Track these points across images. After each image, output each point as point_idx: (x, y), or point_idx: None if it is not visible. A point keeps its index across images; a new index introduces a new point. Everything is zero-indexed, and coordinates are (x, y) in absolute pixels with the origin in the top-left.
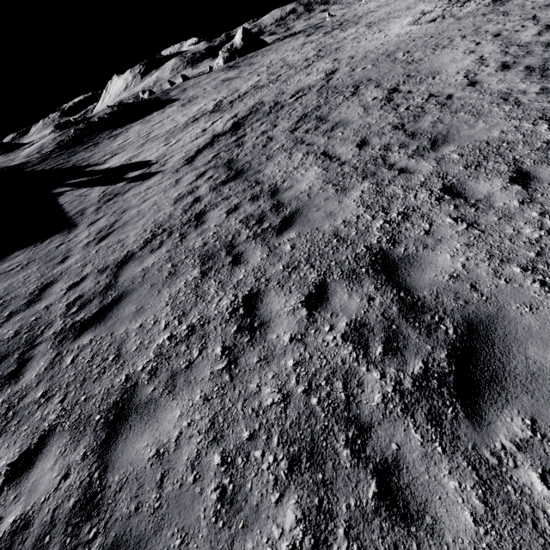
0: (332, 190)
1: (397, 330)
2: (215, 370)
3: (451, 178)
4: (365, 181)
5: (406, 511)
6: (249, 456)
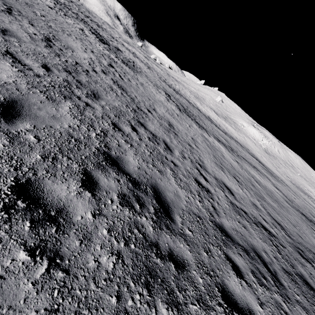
0: (42, 95)
1: (137, 195)
2: (38, 278)
3: (113, 119)
4: (68, 101)
5: (182, 264)
6: (127, 310)
